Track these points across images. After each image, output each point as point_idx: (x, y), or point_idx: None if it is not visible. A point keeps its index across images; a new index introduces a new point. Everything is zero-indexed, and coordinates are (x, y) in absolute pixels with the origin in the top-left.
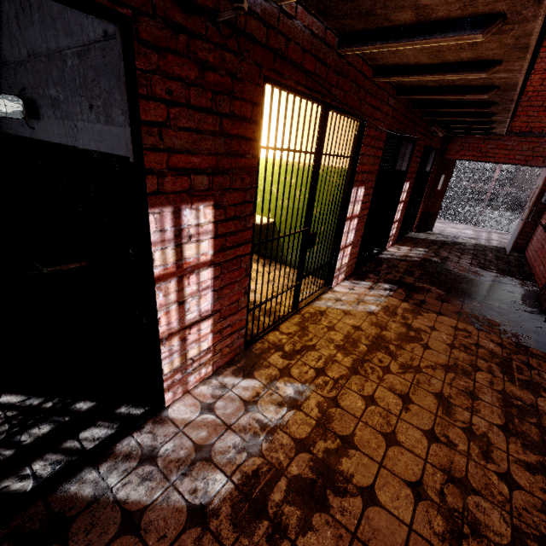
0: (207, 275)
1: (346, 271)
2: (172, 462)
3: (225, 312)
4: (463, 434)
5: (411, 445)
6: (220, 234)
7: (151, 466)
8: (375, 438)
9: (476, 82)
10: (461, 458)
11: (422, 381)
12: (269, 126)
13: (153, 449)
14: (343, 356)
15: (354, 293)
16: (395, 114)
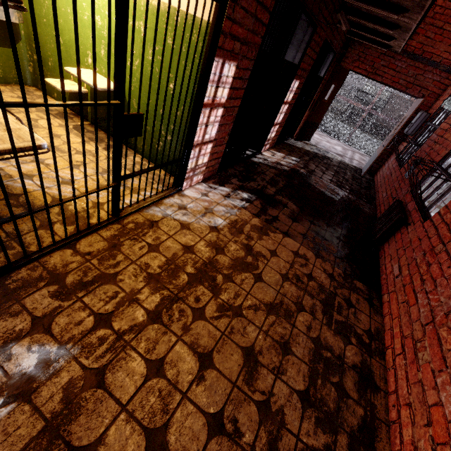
0: None
1: (206, 172)
2: None
3: None
4: (256, 414)
5: (182, 448)
6: None
7: None
8: (132, 444)
9: None
10: None
11: (236, 330)
12: None
13: None
14: (150, 292)
15: (206, 200)
16: None
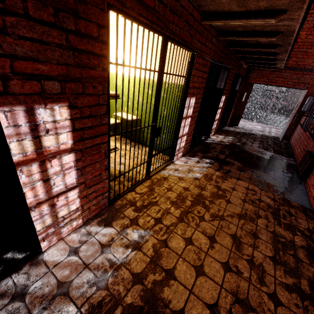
0: (69, 158)
1: (183, 151)
2: (37, 298)
3: (89, 183)
4: (247, 264)
5: (213, 275)
6: (78, 128)
7: (20, 302)
8: (189, 270)
9: (268, 28)
10: (245, 283)
11: (224, 226)
12: (116, 47)
13: (24, 287)
14: (175, 209)
15: (187, 165)
16: (216, 50)
